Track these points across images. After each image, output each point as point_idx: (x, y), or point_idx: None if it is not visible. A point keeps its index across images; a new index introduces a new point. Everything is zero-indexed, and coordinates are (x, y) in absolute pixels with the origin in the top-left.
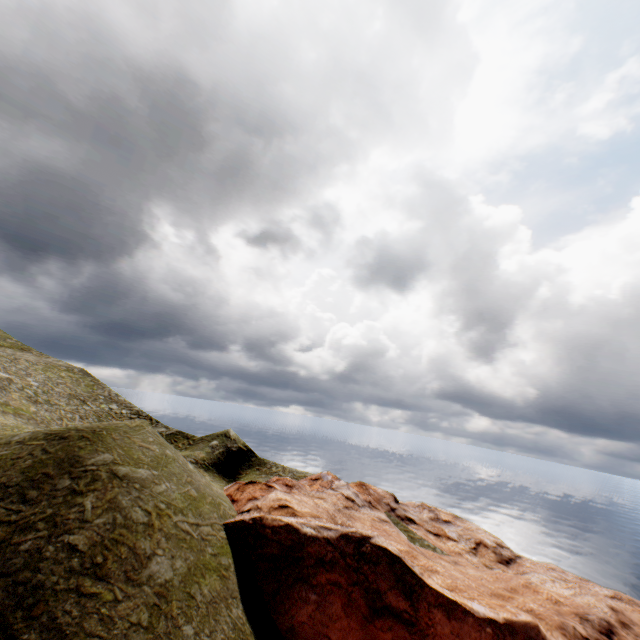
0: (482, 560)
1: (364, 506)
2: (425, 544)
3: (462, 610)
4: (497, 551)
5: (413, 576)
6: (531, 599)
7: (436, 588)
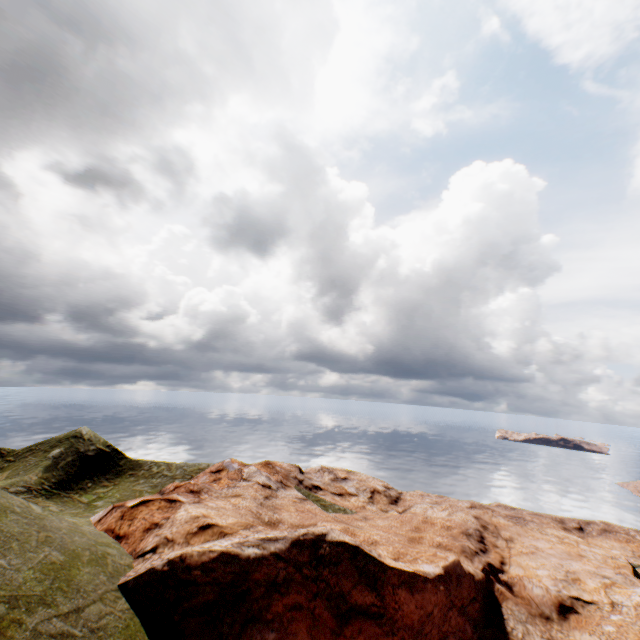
0: (379, 506)
1: (279, 488)
2: (337, 509)
3: (422, 580)
4: (387, 494)
5: (375, 563)
6: (433, 532)
7: (395, 566)
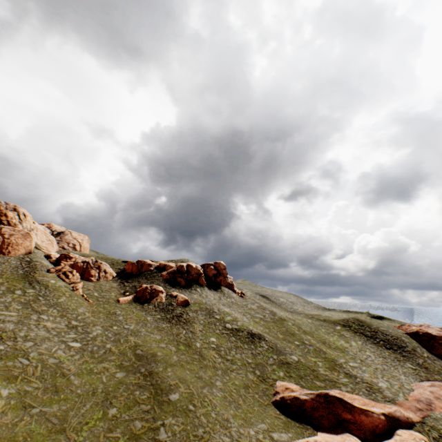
0: None
1: None
2: None
3: None
4: None
5: None
6: None
7: None
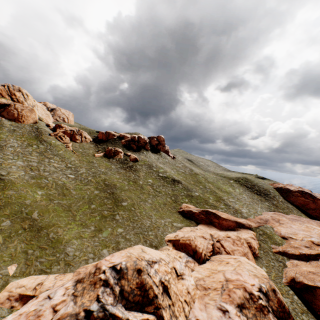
0: None
1: None
2: None
3: None
4: None
5: (313, 196)
6: None
7: (318, 198)
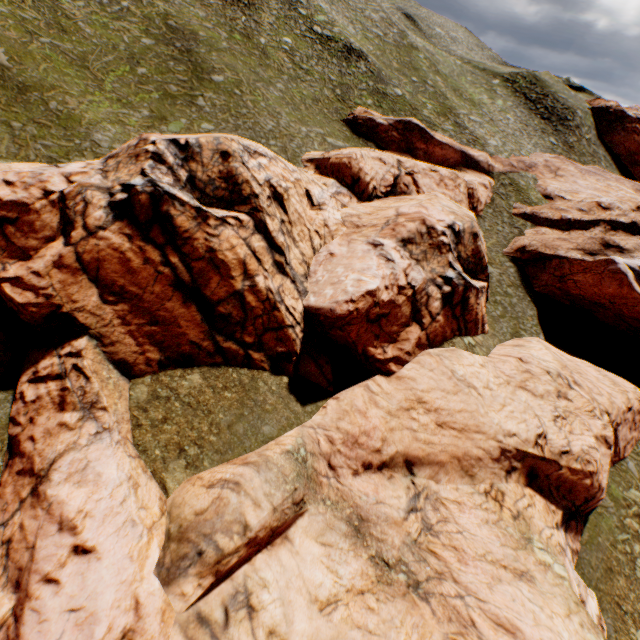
0: None
1: None
2: None
3: None
4: None
5: None
6: None
7: None
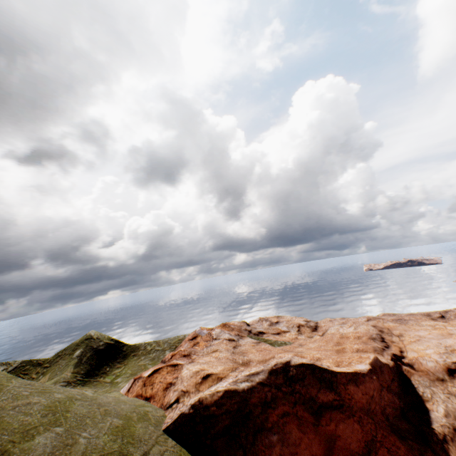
0: (306, 335)
1: (239, 339)
2: (280, 343)
3: (361, 375)
4: (308, 325)
5: (328, 372)
6: (349, 343)
7: (341, 371)
